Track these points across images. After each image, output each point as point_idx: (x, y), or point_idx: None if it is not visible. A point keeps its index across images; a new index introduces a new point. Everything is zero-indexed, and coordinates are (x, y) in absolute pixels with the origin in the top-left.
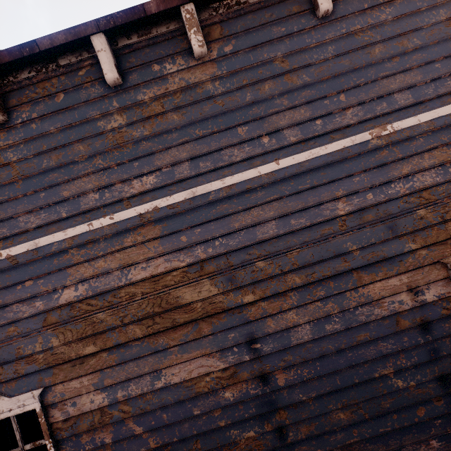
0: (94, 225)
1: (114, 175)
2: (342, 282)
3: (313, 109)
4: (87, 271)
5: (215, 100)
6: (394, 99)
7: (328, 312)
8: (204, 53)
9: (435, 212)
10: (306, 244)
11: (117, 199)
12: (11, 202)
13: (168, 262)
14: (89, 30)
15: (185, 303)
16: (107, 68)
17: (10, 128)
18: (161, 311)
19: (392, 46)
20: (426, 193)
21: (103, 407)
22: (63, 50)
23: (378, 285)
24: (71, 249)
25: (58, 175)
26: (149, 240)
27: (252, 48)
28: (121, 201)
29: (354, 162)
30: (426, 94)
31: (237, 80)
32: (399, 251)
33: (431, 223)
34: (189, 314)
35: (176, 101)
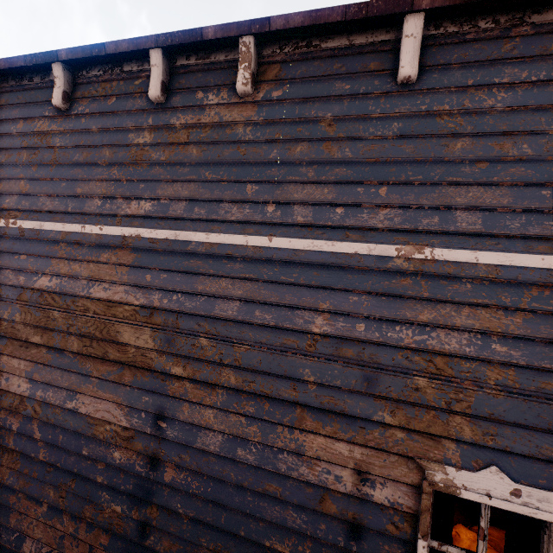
0: (86, 229)
1: (121, 189)
2: (279, 410)
3: (339, 193)
4: (64, 268)
5: (239, 146)
6: (454, 216)
7: (247, 435)
8: (247, 93)
9: (442, 392)
10: (260, 345)
11: (113, 212)
12: (42, 182)
13: (126, 294)
14: (149, 44)
15: (122, 341)
16: (153, 84)
17: (67, 117)
18: (100, 337)
19: (484, 146)
20: (442, 360)
21: (24, 396)
22: (128, 57)
23: (321, 440)
24: (62, 243)
25: (81, 172)
26: (120, 264)
27: (303, 100)
28: (116, 216)
29: (360, 276)
30: (507, 226)
31: (271, 132)
32: (366, 414)
33: (428, 402)
34: (120, 354)
35: (203, 135)
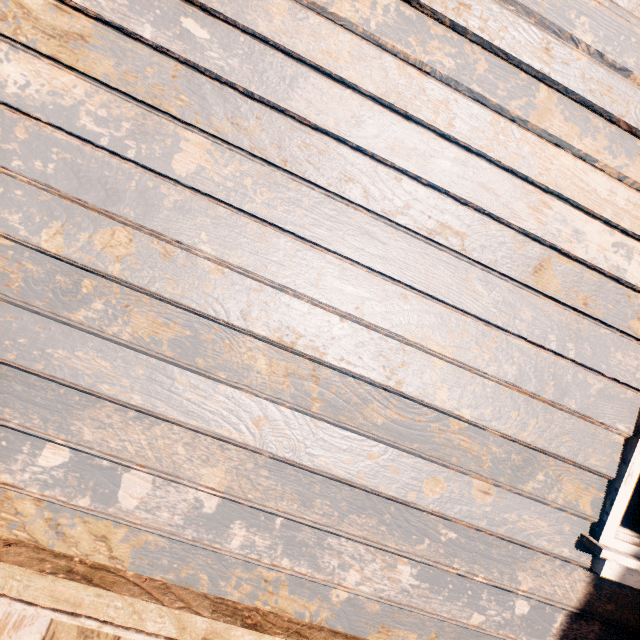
0: None
1: None
2: (505, 83)
3: None
4: None
5: None
6: None
7: (425, 113)
8: None
9: None
10: None
11: None
12: None
13: None
14: None
15: None
16: None
17: None
18: None
19: None
20: None
21: None
22: None
23: (566, 162)
24: None
25: None
26: None
27: None
28: None
29: None
30: None
31: None
32: None
33: None
34: None
35: None
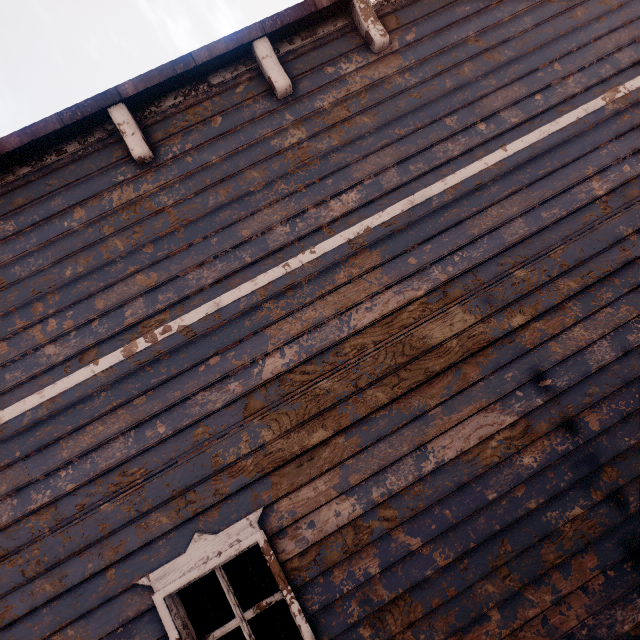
0: (291, 266)
1: (304, 199)
2: (628, 276)
3: (527, 84)
4: (292, 328)
5: (409, 94)
6: (615, 59)
7: (624, 318)
8: (385, 45)
9: None
10: (568, 239)
11: (314, 227)
12: (173, 257)
13: (400, 294)
14: (253, 34)
15: (436, 343)
16: (276, 76)
17: (158, 167)
18: (405, 362)
19: (594, 7)
20: None
21: (354, 520)
22: (217, 65)
23: None
24: (265, 303)
25: (232, 212)
26: (367, 271)
27: (437, 33)
28: (320, 229)
29: (594, 134)
30: None
31: (430, 68)
32: None
33: None
34: (444, 358)
35: (362, 102)
